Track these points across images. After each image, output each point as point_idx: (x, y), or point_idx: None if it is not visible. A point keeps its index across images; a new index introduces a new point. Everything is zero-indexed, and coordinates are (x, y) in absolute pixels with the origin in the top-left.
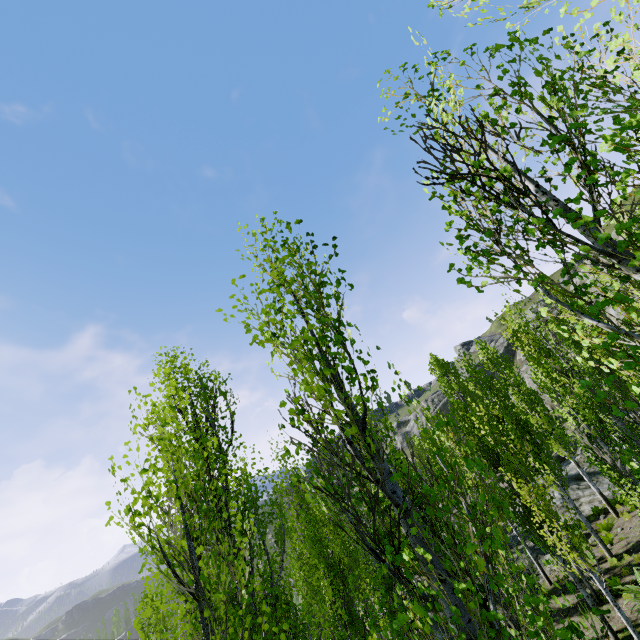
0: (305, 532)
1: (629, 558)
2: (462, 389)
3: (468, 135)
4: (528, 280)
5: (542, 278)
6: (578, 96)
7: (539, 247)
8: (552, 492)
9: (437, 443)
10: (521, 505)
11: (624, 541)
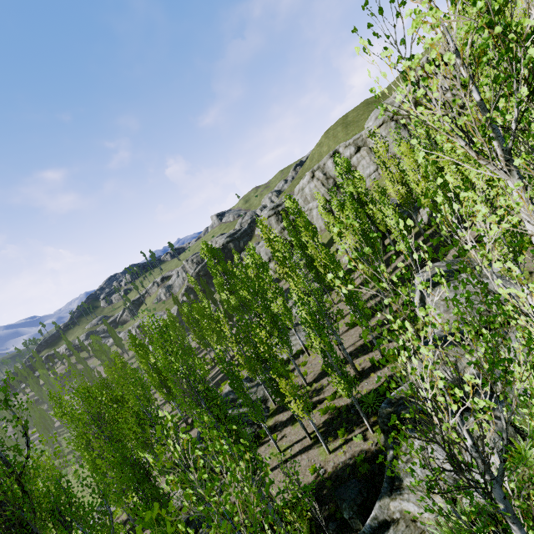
0: (112, 459)
1: (315, 385)
2: (225, 270)
3: (444, 392)
4: (461, 530)
5: (470, 531)
6: (532, 409)
7: (475, 512)
8: (298, 382)
9: (205, 314)
10: (275, 383)
11: (313, 373)
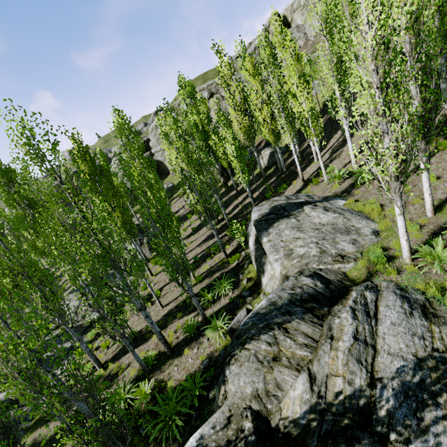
0: None
1: (112, 366)
2: (28, 201)
3: None
4: None
5: None
6: None
7: None
8: None
9: None
10: None
11: (117, 344)
